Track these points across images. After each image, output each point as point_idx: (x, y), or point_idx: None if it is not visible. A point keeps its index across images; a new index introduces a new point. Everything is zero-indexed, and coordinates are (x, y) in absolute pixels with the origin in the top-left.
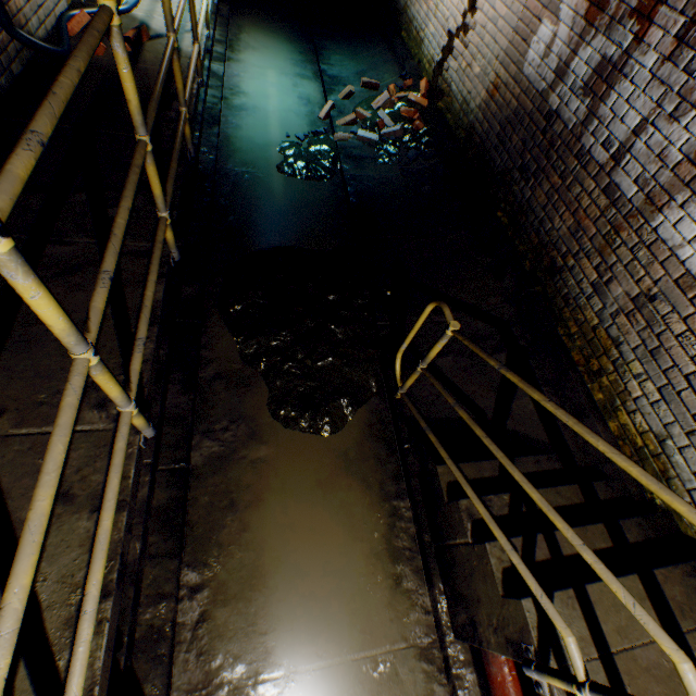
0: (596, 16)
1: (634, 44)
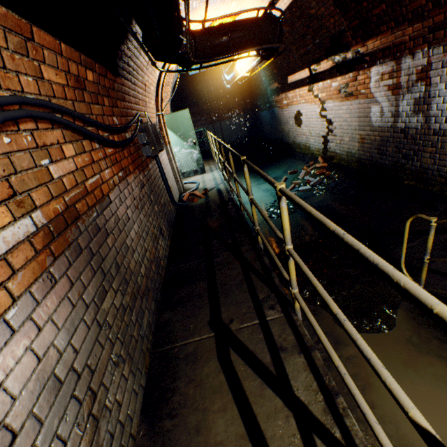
0: (398, 92)
1: (427, 87)
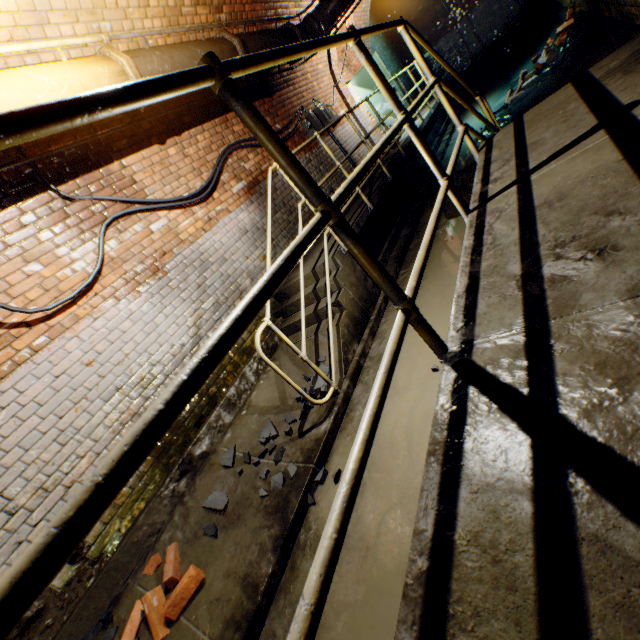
0: None
1: None
